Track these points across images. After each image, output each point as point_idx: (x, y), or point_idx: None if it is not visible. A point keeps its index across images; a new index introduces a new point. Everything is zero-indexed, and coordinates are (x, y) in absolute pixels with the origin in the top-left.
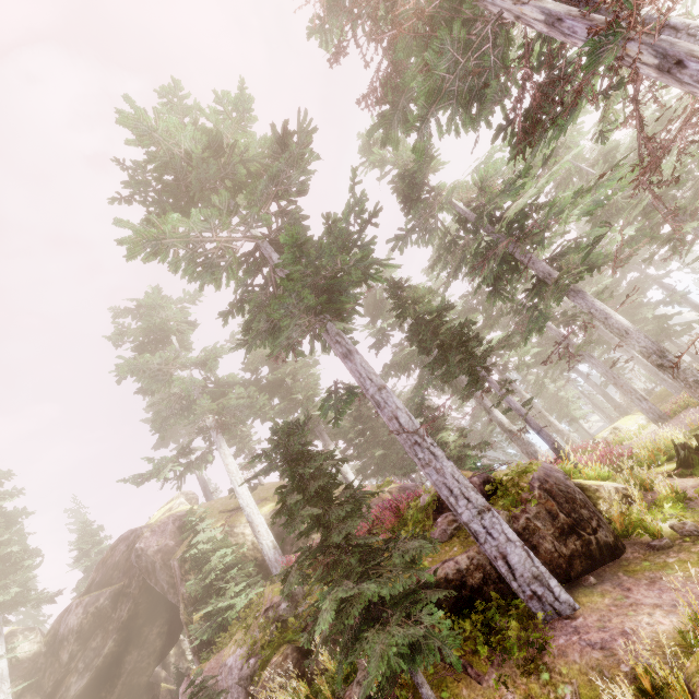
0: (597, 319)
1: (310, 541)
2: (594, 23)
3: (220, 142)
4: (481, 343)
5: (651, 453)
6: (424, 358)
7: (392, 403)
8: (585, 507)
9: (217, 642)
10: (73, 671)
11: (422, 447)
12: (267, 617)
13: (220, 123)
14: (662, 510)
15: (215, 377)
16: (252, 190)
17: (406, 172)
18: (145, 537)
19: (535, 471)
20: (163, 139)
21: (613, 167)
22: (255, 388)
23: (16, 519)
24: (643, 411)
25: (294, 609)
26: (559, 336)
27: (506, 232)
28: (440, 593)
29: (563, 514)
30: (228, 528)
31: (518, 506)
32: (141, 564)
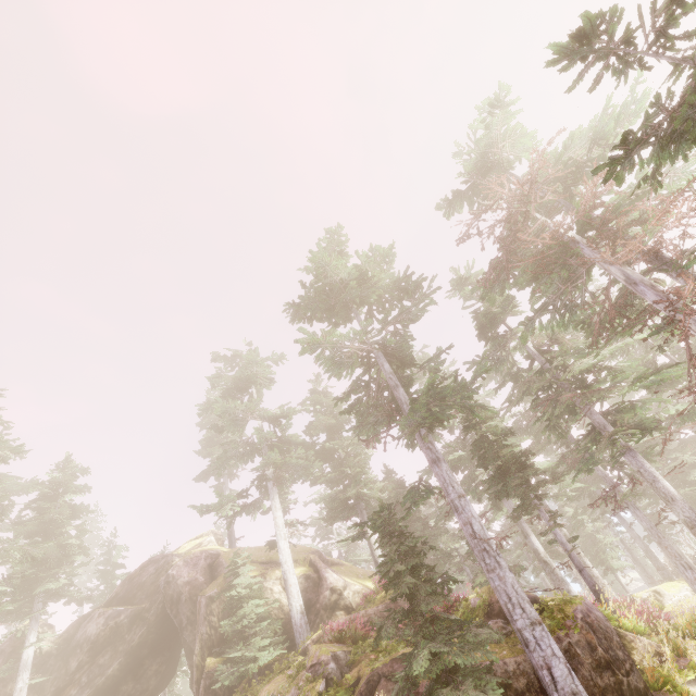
0: (646, 479)
1: (334, 616)
2: (659, 294)
3: (365, 276)
4: (536, 473)
5: (688, 623)
6: (469, 465)
7: (469, 511)
8: (621, 649)
9: (236, 692)
10: (76, 682)
11: (489, 554)
12: (313, 672)
13: (367, 263)
14: (692, 676)
15: (283, 433)
16: (384, 317)
17: (489, 310)
18: (178, 566)
19: (580, 603)
20: (330, 270)
21: (668, 367)
22: (313, 452)
23: (79, 513)
24: (688, 580)
25: (339, 672)
26: (605, 479)
27: (569, 381)
28: (498, 678)
29: (600, 649)
30: (264, 579)
31: (562, 629)
32: (168, 591)
